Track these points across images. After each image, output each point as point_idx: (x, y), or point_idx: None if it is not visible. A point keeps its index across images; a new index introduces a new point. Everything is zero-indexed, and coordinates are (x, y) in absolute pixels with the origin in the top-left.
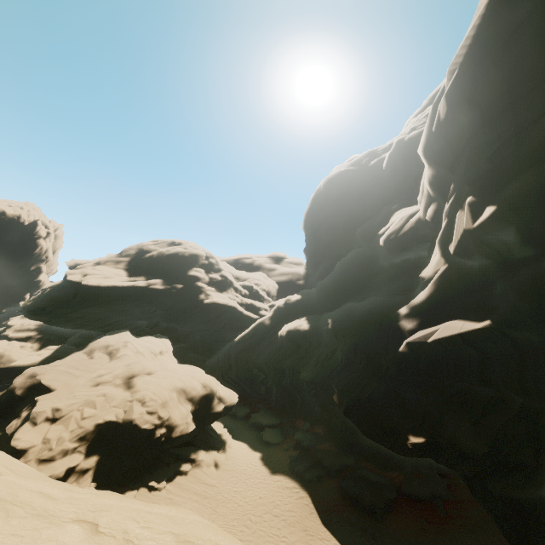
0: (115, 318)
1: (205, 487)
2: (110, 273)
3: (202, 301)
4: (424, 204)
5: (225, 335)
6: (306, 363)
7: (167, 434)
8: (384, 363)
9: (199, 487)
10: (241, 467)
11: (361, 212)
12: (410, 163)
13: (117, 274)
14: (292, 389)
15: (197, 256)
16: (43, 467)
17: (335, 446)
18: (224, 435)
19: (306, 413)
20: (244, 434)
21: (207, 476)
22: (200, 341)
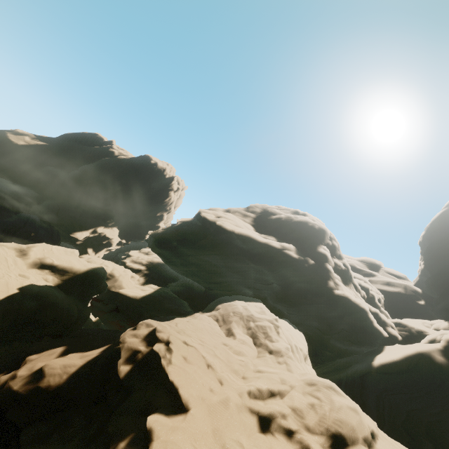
0: (226, 276)
1: None
2: (240, 223)
3: (331, 289)
4: None
5: (333, 343)
6: None
7: None
8: None
9: None
10: None
11: None
12: None
13: (246, 226)
14: None
15: (324, 233)
16: None
17: None
18: None
19: None
20: None
21: None
22: None
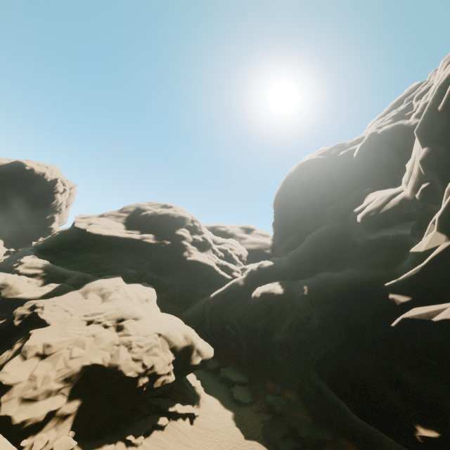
0: (109, 264)
1: (181, 447)
2: (111, 225)
3: (185, 257)
4: (412, 184)
5: (200, 291)
6: (278, 325)
7: (149, 384)
8: (369, 336)
9: (175, 446)
10: (215, 427)
11: (329, 194)
12: (382, 153)
13: (117, 226)
14: (263, 349)
15: (185, 219)
16: (25, 408)
17: (309, 416)
18: (198, 388)
19: (275, 375)
20: (215, 389)
21: (182, 433)
22: (178, 293)
